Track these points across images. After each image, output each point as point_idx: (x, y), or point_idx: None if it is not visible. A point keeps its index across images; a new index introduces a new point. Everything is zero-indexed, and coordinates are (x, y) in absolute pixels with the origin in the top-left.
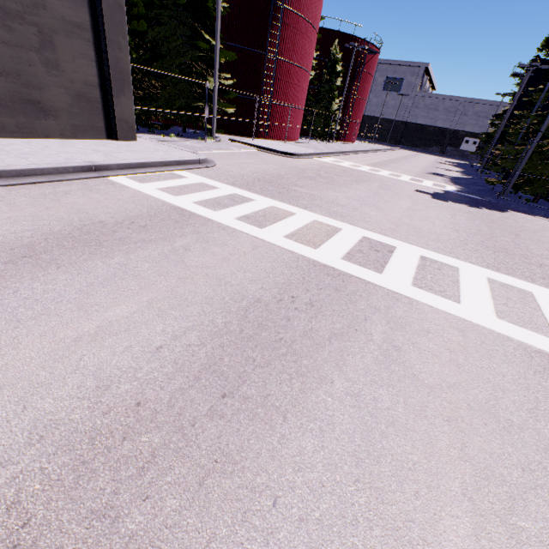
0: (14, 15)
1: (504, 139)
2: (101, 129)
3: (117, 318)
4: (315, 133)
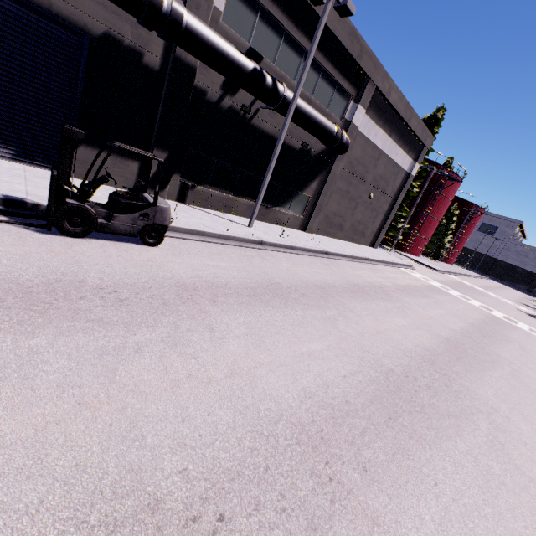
0: (375, 210)
1: None
2: (370, 243)
3: (464, 308)
4: (426, 252)
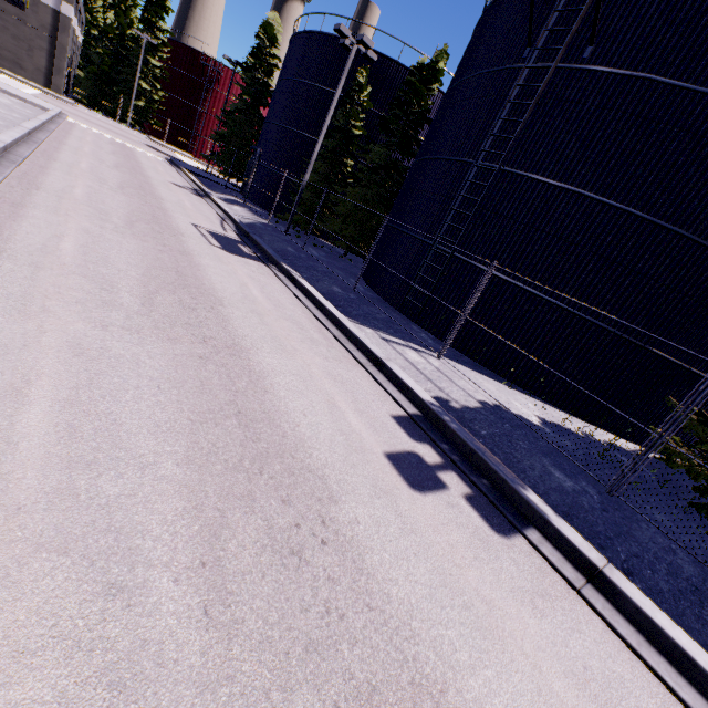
0: (22, 40)
1: None
2: (46, 85)
3: None
4: None
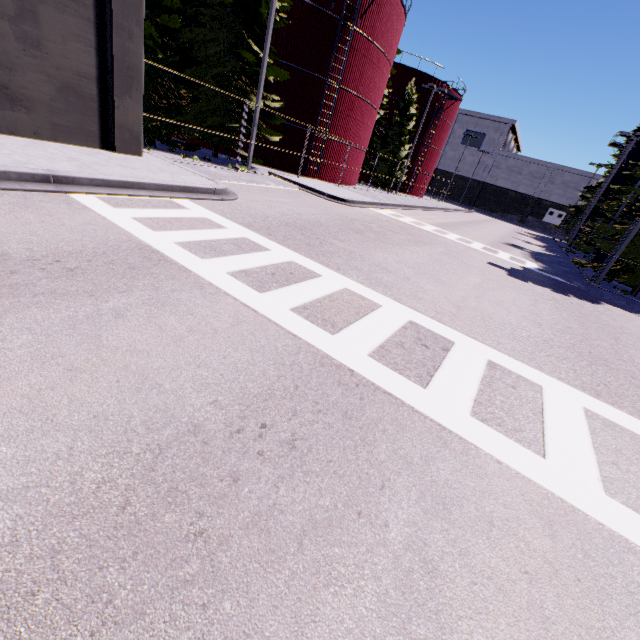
0: None
1: (597, 215)
2: (94, 135)
3: None
4: (377, 180)
